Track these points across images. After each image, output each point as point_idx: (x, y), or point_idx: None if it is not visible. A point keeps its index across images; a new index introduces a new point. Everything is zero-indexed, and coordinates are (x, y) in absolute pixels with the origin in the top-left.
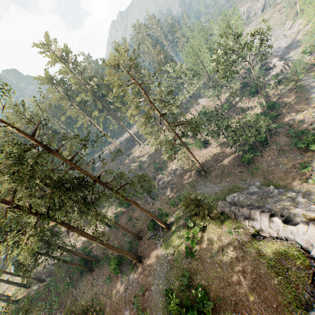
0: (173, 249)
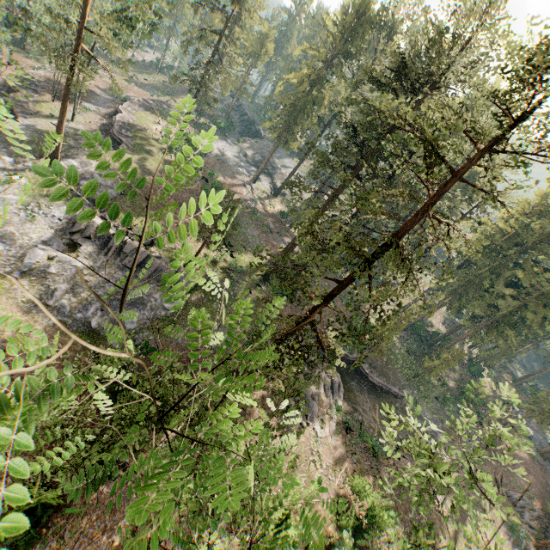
0: (249, 254)
